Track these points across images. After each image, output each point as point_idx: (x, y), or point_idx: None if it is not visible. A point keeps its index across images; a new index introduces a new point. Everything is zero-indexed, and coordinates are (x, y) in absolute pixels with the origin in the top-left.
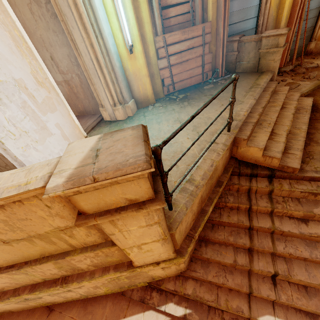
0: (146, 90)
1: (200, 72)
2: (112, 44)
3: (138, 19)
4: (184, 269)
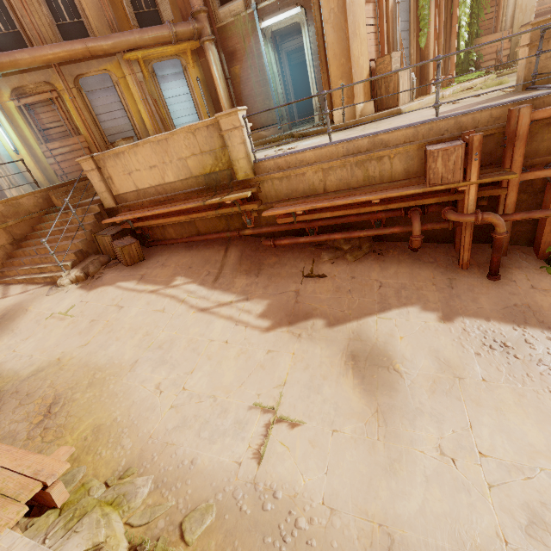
0: (39, 178)
1: None
2: (2, 150)
3: (24, 137)
4: (2, 260)
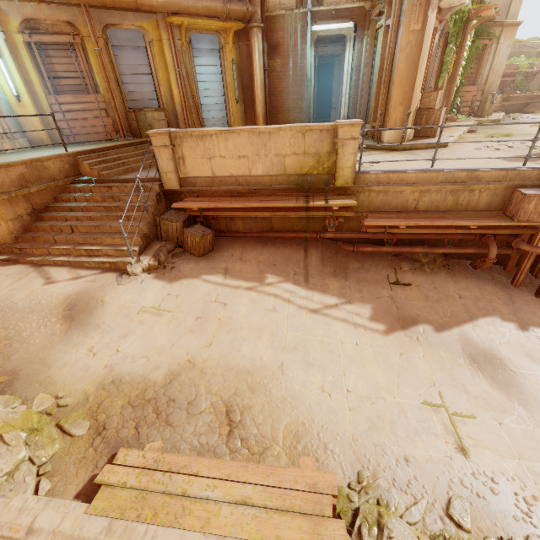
0: (40, 134)
1: (103, 131)
2: None
3: (28, 81)
4: (17, 233)
